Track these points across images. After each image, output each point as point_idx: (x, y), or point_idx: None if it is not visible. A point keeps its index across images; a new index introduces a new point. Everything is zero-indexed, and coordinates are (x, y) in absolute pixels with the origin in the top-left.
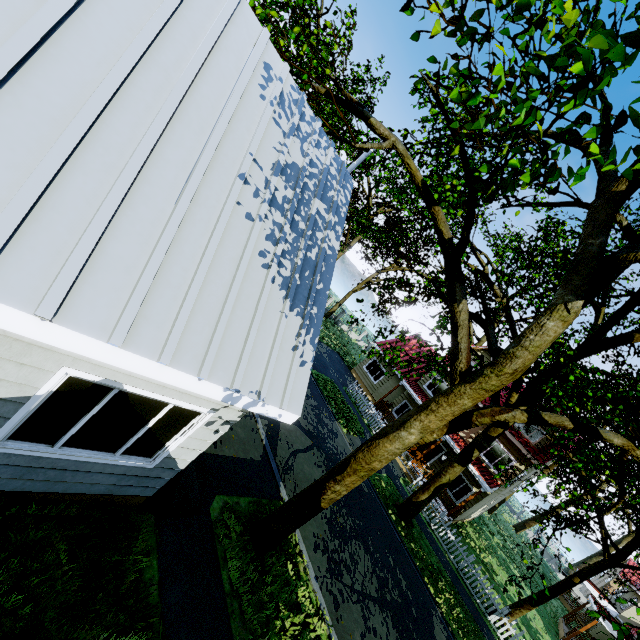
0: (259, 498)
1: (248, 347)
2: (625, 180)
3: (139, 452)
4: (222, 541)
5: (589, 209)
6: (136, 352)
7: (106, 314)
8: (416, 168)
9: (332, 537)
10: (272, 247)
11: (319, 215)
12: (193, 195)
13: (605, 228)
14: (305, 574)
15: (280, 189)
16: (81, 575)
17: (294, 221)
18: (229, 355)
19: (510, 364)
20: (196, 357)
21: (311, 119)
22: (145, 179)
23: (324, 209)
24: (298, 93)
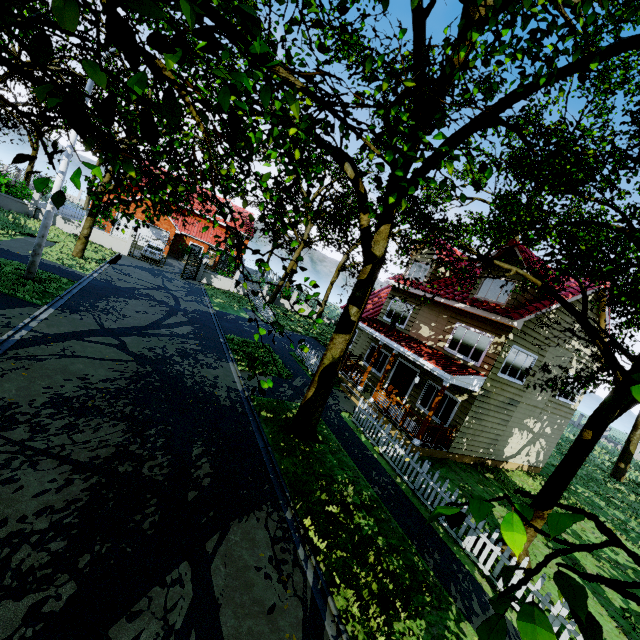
0: None
1: None
2: None
3: None
4: None
5: None
6: None
7: None
8: None
9: (44, 406)
10: None
11: None
12: None
13: None
14: None
15: None
16: None
17: None
18: None
19: None
20: None
21: None
22: None
23: None
24: None
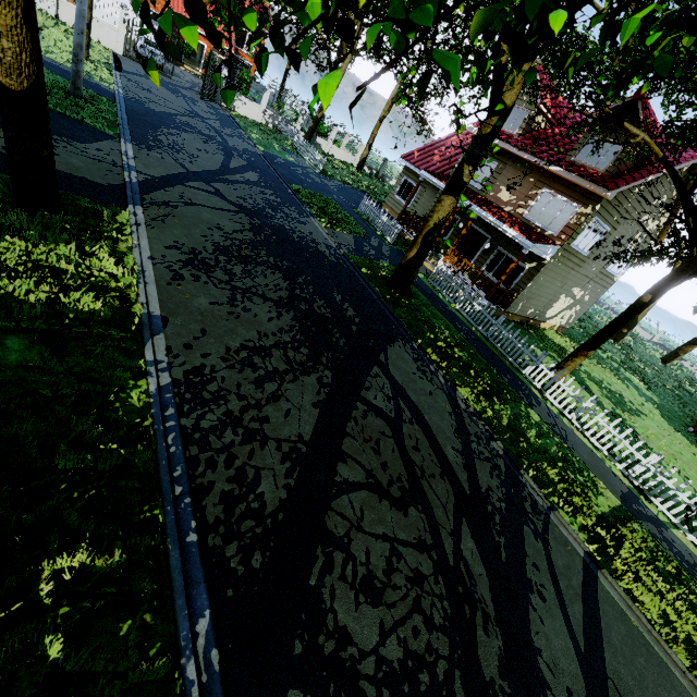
0: (73, 195)
1: None
2: None
3: None
4: None
5: None
6: None
7: None
8: None
9: (216, 254)
10: None
11: None
12: None
13: None
14: (129, 250)
15: None
16: None
17: None
18: None
19: None
20: None
21: None
22: None
23: None
24: None
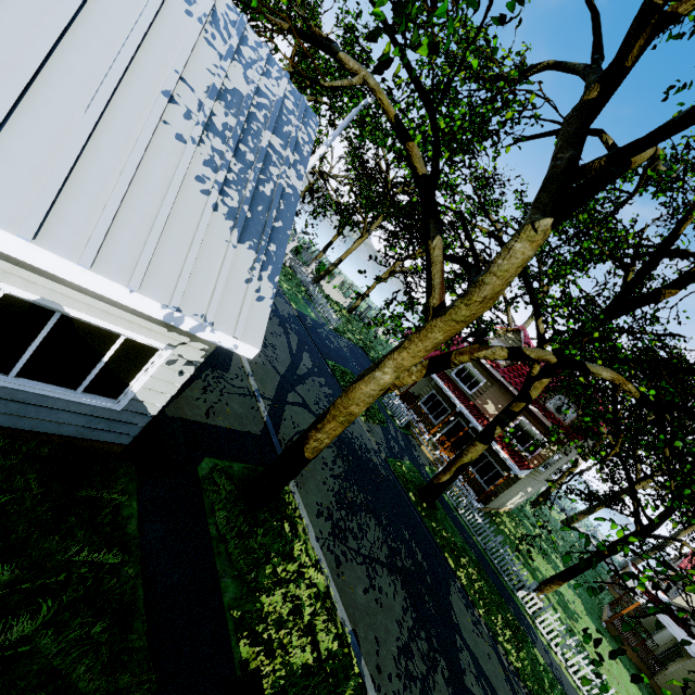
0: (256, 466)
1: (187, 269)
2: (597, 86)
3: (103, 392)
4: (210, 495)
5: (562, 124)
6: (52, 251)
7: (13, 208)
8: (389, 103)
9: (339, 508)
10: (212, 174)
11: (273, 150)
12: (107, 106)
13: (575, 140)
14: (304, 534)
15: (219, 115)
16: (54, 502)
17: (240, 151)
18: (165, 274)
19: (479, 292)
20: (124, 268)
21: (256, 45)
22: (46, 82)
23: (280, 144)
24: (237, 14)
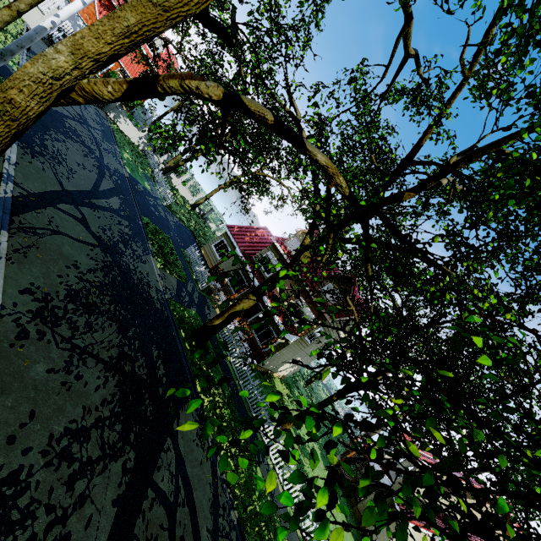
0: None
1: None
2: None
3: None
4: None
5: None
6: None
7: None
8: None
9: (67, 300)
10: None
11: None
12: None
13: None
14: None
15: None
16: None
17: None
18: None
19: None
20: None
21: None
22: None
23: None
24: None
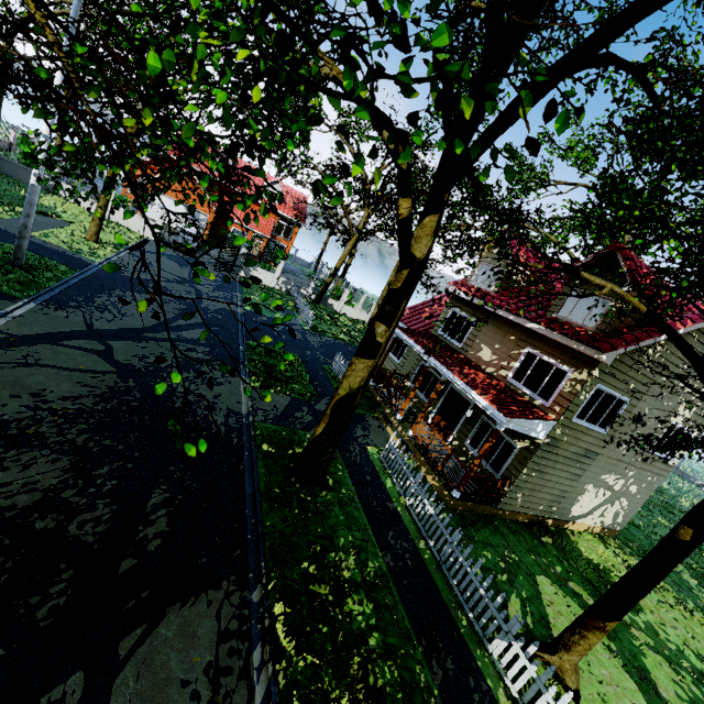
0: None
1: None
2: None
3: None
4: None
5: None
6: None
7: None
8: None
9: None
10: None
11: None
12: None
13: None
14: None
15: None
16: None
17: None
18: None
19: None
20: None
21: None
22: None
23: None
24: None
